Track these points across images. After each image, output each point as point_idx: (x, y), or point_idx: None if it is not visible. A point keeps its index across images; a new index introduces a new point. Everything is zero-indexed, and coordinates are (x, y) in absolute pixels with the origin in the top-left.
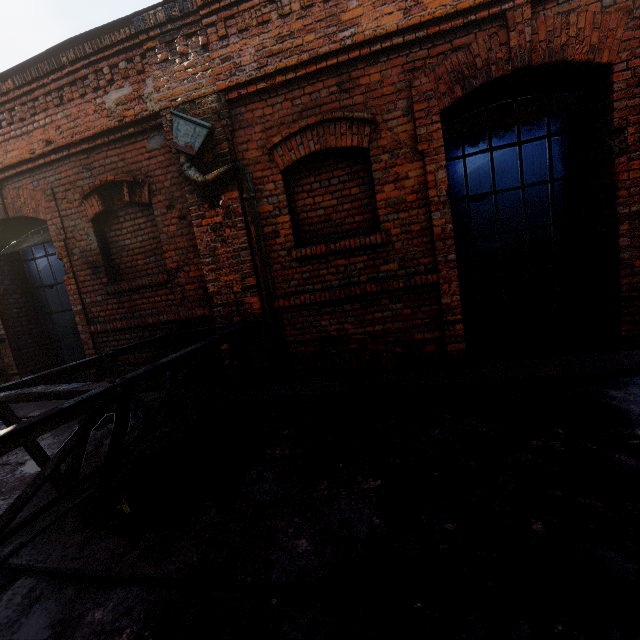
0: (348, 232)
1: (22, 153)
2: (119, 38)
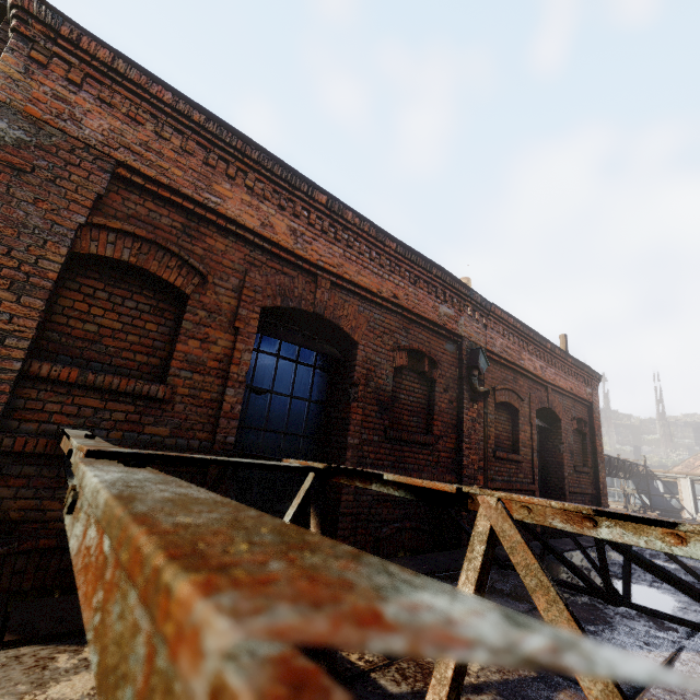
0: (504, 448)
1: (371, 285)
2: (462, 290)
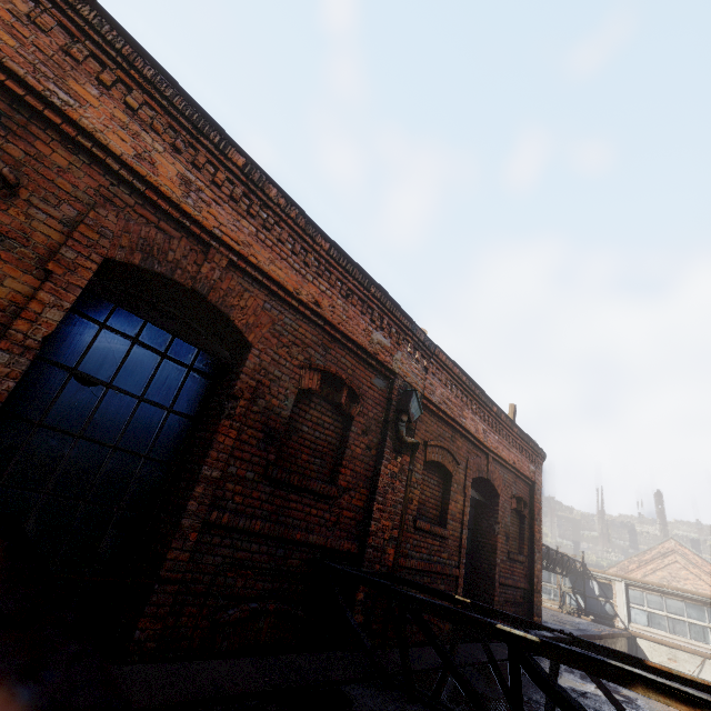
0: (429, 518)
1: (287, 281)
2: (403, 321)
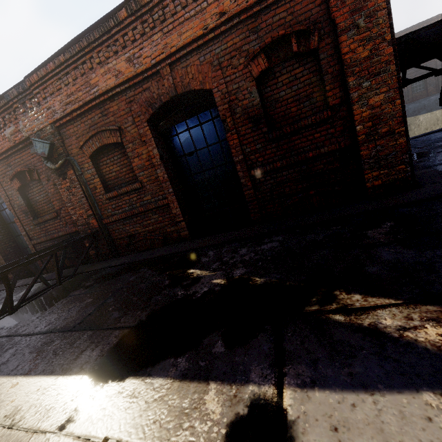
0: (128, 182)
1: None
2: (1, 105)
